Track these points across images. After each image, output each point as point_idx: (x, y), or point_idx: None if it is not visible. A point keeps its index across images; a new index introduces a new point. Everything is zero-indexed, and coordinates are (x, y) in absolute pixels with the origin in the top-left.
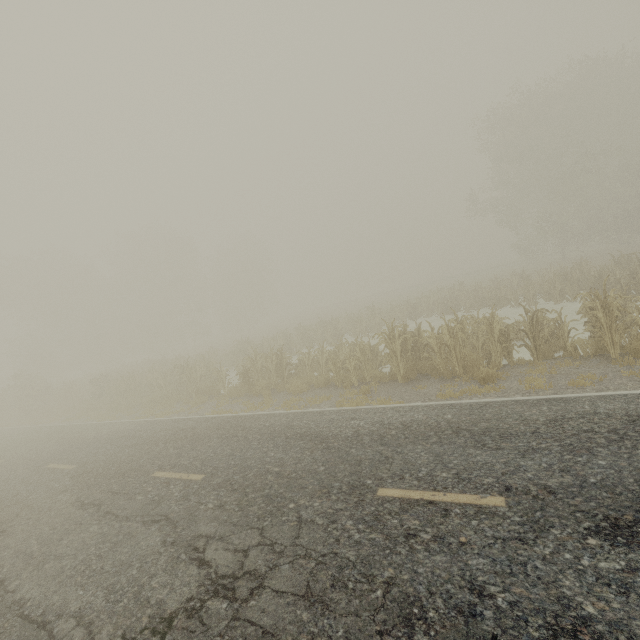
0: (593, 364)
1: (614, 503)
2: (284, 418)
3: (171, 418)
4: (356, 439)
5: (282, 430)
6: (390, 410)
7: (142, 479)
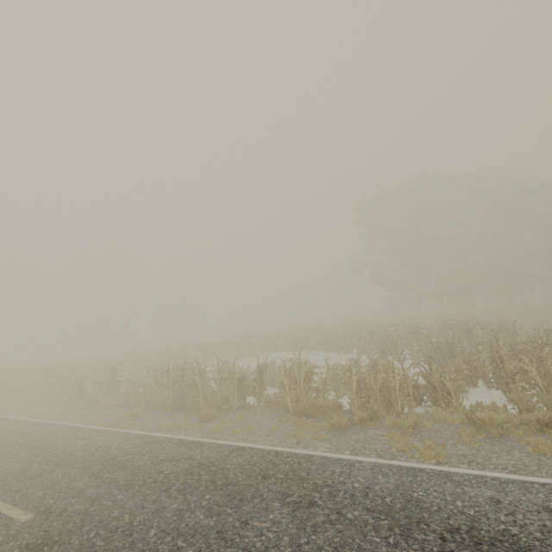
0: (275, 416)
1: (69, 527)
2: (55, 430)
3: (2, 416)
4: (54, 456)
5: (35, 440)
6: (115, 434)
7: None
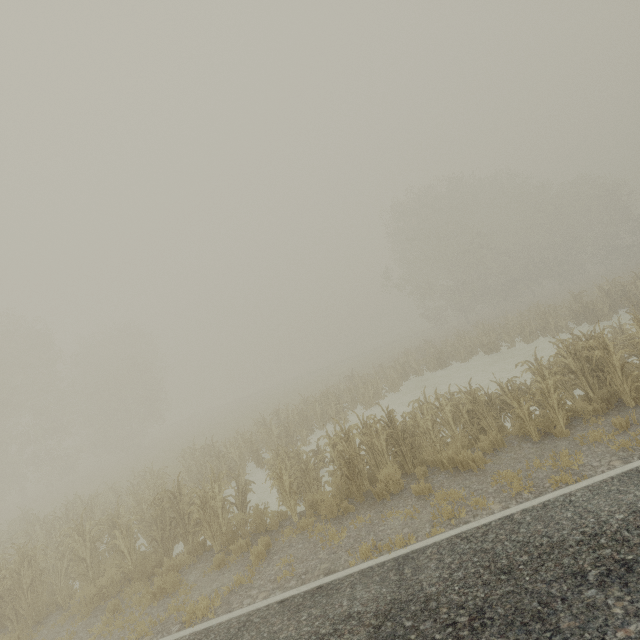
0: None
1: None
2: (619, 495)
3: (257, 607)
4: None
5: None
6: None
7: None
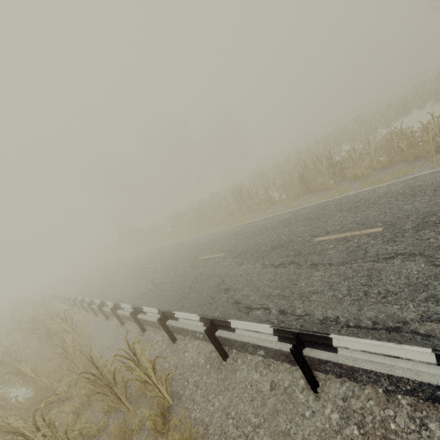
0: None
1: None
2: (393, 186)
3: (258, 219)
4: None
5: (413, 190)
6: None
7: (308, 244)
